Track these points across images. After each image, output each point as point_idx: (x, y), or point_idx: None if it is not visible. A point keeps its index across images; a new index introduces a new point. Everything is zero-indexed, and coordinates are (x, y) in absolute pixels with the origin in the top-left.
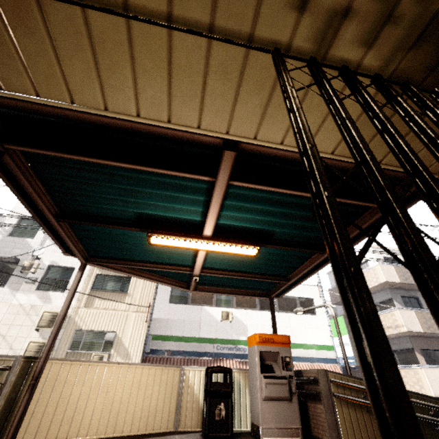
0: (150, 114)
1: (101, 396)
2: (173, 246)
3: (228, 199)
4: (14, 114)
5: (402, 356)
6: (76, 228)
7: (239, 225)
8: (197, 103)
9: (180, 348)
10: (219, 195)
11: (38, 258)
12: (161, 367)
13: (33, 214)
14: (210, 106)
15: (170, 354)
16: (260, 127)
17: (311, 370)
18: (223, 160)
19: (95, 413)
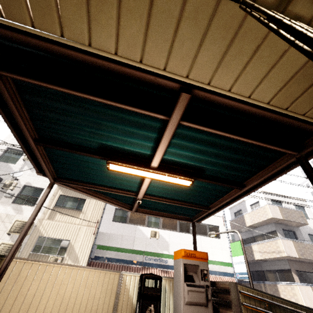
0: (126, 53)
1: (54, 292)
2: (125, 174)
3: (175, 138)
4: (10, 45)
5: (282, 274)
6: (50, 153)
7: (179, 161)
8: (167, 47)
9: (117, 257)
10: (170, 132)
11: (17, 179)
12: (105, 271)
13: (17, 137)
14: (177, 50)
15: (109, 261)
16: (215, 74)
17: (224, 281)
18: (179, 102)
19: (47, 307)
